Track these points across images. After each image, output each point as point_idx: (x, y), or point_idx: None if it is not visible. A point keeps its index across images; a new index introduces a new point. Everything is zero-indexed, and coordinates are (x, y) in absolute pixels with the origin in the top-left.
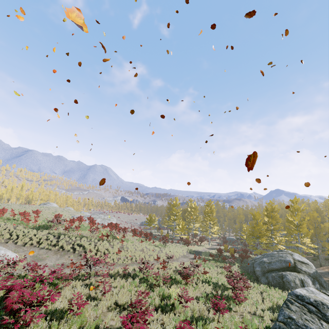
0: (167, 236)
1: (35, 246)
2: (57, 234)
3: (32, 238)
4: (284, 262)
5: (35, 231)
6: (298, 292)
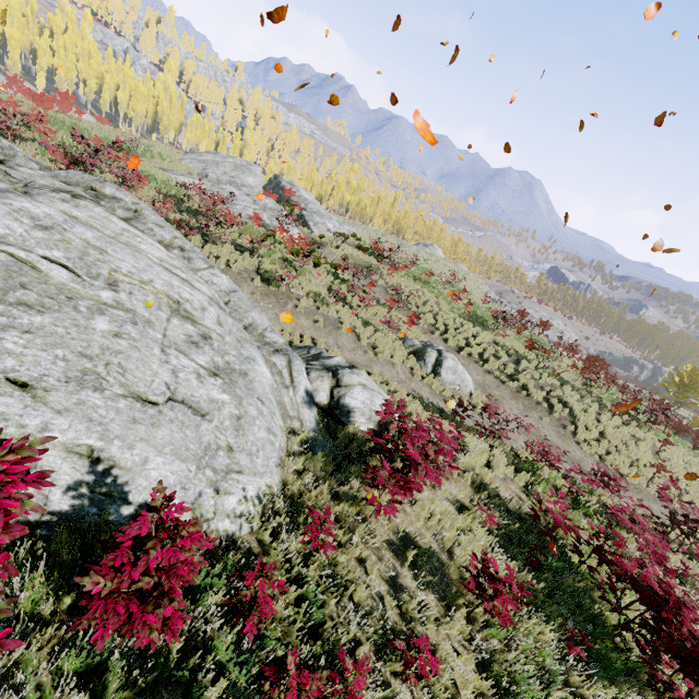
0: None
1: (475, 361)
2: (514, 354)
3: (468, 342)
4: None
5: (472, 328)
6: None
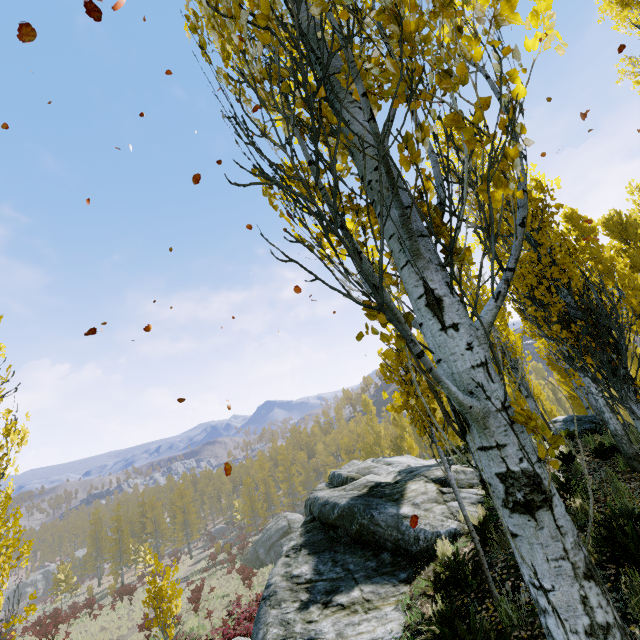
0: (113, 588)
1: None
2: None
3: None
4: (281, 529)
5: None
6: (283, 549)
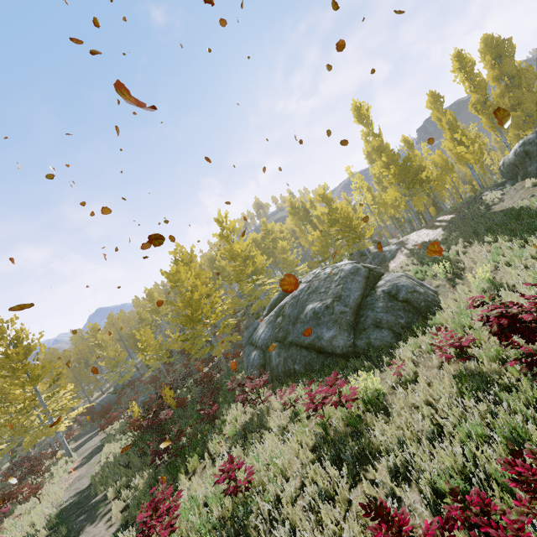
0: None
1: None
2: None
3: None
4: (354, 275)
5: None
6: None
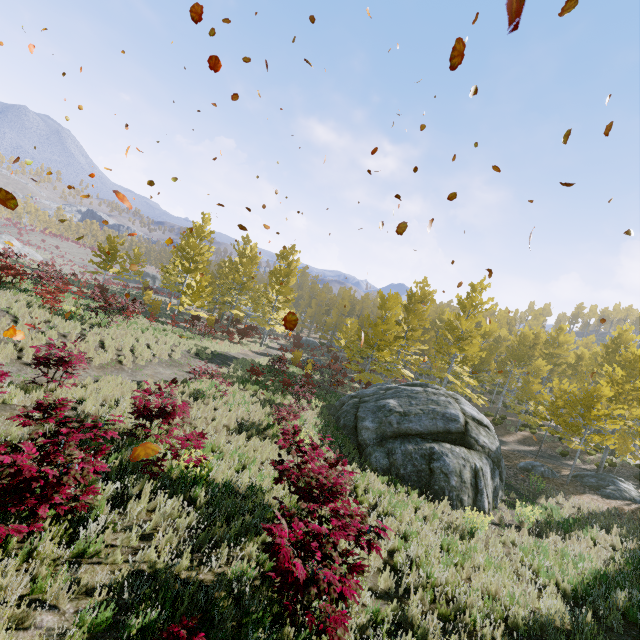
0: (156, 307)
1: None
2: None
3: None
4: (441, 418)
5: None
6: None
